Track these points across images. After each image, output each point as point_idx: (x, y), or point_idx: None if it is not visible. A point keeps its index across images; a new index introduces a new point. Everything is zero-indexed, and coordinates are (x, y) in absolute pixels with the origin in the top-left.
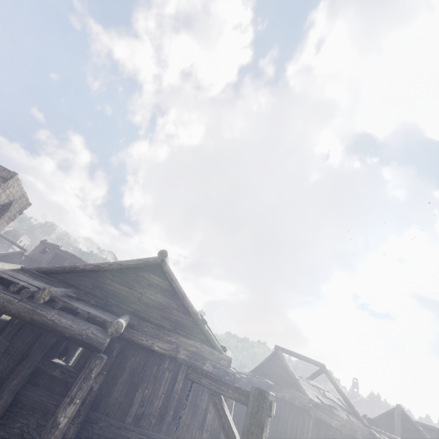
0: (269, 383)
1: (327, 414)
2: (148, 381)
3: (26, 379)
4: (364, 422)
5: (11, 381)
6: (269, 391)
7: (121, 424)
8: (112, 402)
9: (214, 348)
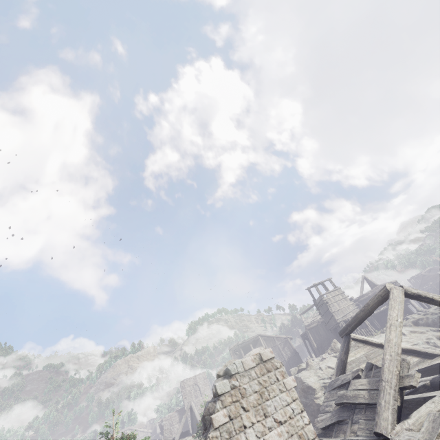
0: None
1: None
2: None
3: None
4: None
5: None
6: None
7: None
8: None
9: None
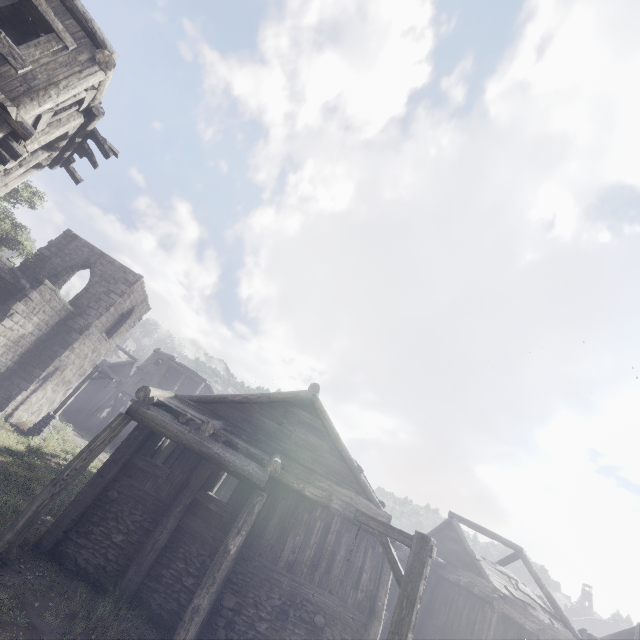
0: (439, 560)
1: (519, 612)
2: (299, 527)
3: (187, 508)
4: (575, 633)
5: (175, 508)
6: (439, 571)
7: (273, 567)
8: (264, 543)
9: (371, 502)
